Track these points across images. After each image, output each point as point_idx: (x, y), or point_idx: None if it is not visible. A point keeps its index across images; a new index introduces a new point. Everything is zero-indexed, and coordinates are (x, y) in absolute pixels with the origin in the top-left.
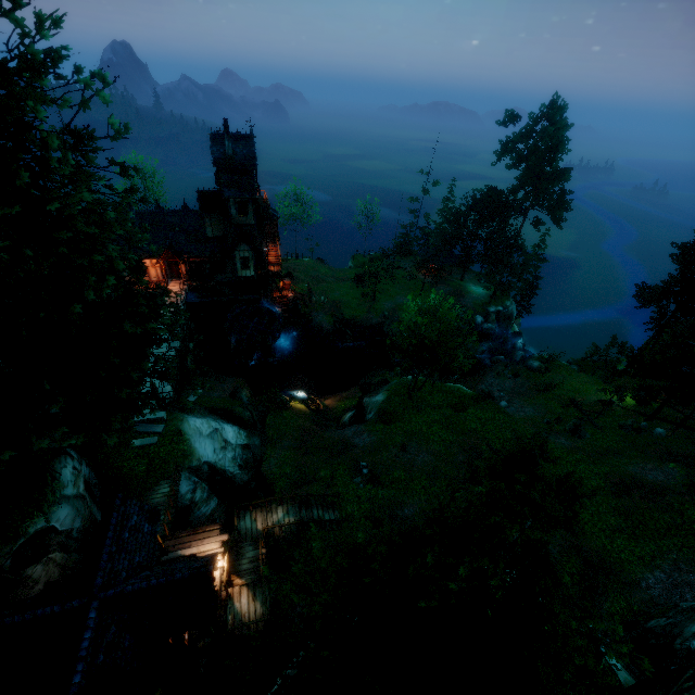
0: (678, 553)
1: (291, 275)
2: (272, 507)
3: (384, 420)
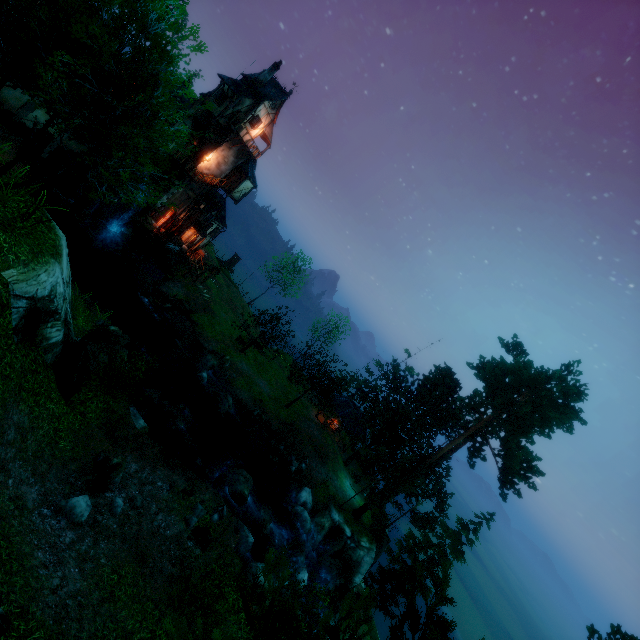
0: None
1: (218, 270)
2: None
3: None
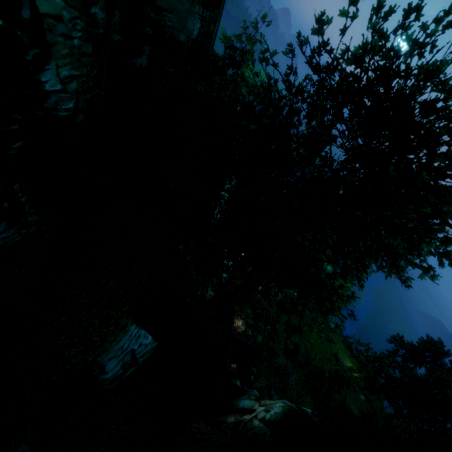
0: None
1: None
2: (238, 317)
3: None
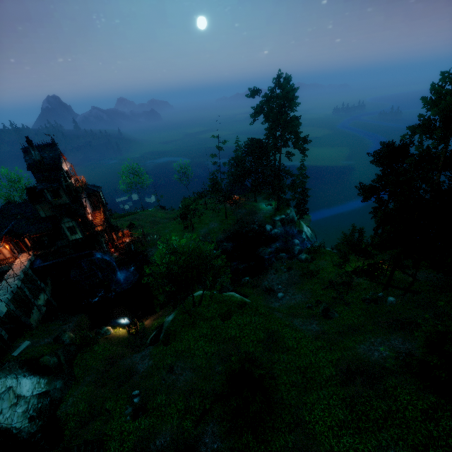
0: (395, 448)
1: (133, 224)
2: None
3: (164, 342)
